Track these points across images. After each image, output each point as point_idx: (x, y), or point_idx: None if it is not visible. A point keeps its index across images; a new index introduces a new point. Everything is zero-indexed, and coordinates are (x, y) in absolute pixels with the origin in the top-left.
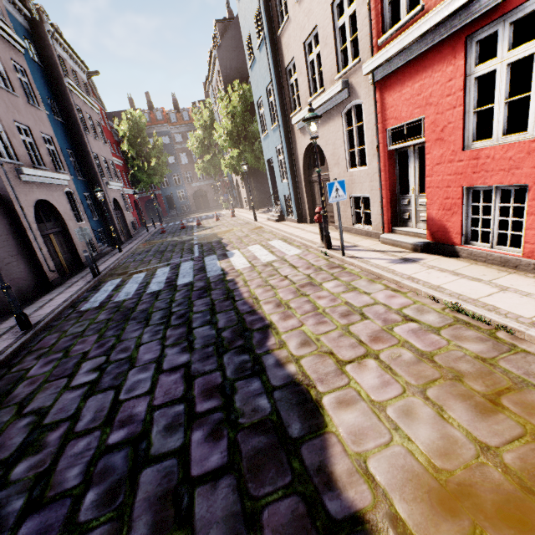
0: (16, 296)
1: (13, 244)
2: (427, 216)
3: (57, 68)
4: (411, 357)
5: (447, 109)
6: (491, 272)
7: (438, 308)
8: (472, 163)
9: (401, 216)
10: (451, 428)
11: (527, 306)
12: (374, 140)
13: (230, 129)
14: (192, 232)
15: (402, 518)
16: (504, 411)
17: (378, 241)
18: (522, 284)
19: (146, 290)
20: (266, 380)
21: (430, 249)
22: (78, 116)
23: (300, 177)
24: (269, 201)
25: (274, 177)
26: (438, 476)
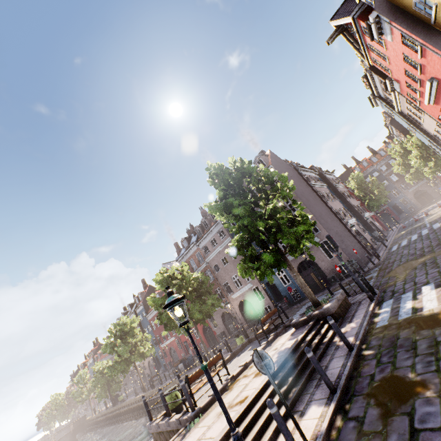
0: (365, 257)
1: (356, 243)
2: None
3: (330, 183)
4: None
5: None
6: None
7: None
8: None
9: None
10: None
11: None
12: None
13: (419, 155)
14: (423, 220)
15: None
16: None
17: None
18: None
19: (410, 241)
20: None
21: None
22: (343, 195)
23: None
24: None
25: None
26: None
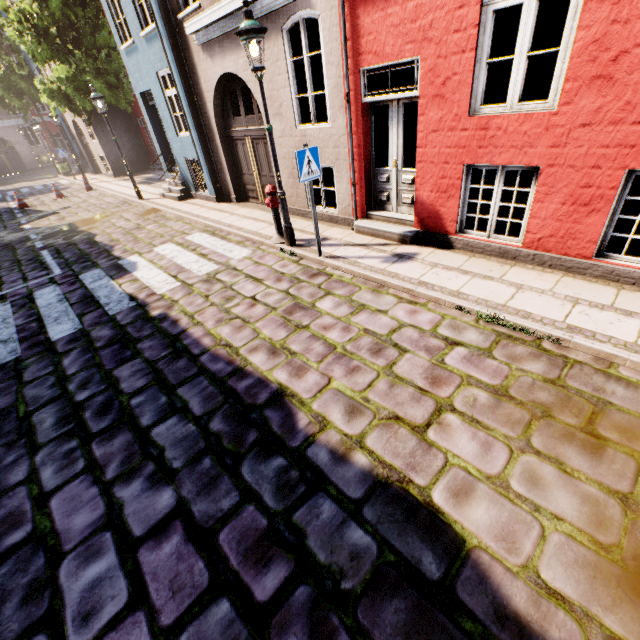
0: None
1: None
2: (416, 199)
3: None
4: (488, 398)
5: (454, 52)
6: (495, 266)
7: (472, 322)
8: (480, 134)
9: (377, 196)
10: (583, 485)
11: (551, 306)
12: (341, 85)
13: (40, 22)
14: (18, 224)
15: (621, 638)
16: (608, 444)
17: (349, 229)
18: (531, 279)
19: None
20: (338, 494)
21: (418, 239)
22: None
23: (211, 130)
24: (158, 165)
25: (159, 126)
26: (613, 558)
